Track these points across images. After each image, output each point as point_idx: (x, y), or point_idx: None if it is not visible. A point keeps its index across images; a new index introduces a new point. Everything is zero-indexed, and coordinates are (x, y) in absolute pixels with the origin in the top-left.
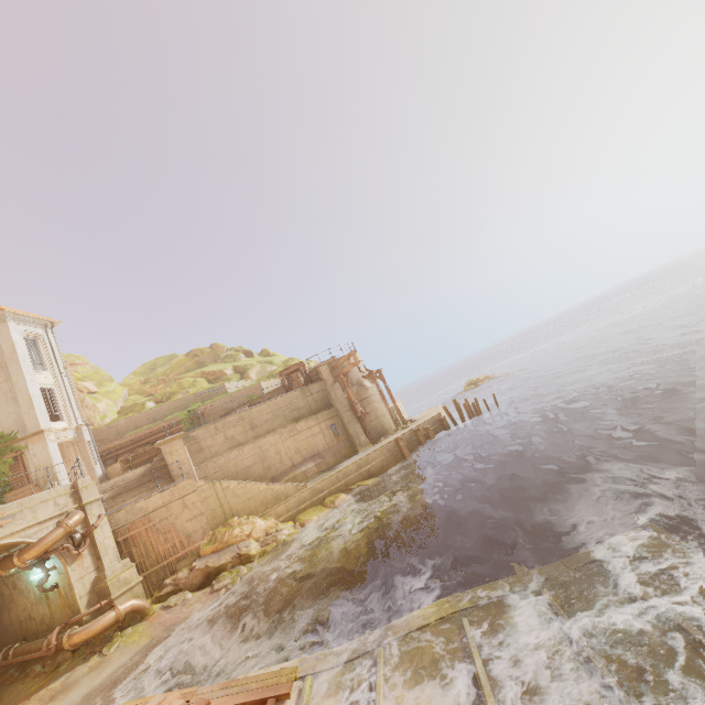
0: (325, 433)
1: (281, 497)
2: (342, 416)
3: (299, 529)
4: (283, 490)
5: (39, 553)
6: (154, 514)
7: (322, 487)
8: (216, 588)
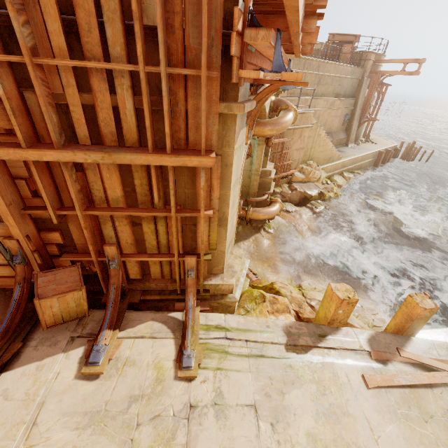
0: (341, 119)
1: (331, 159)
2: (356, 112)
3: (337, 188)
4: (334, 155)
5: (275, 133)
6: (286, 132)
7: (346, 164)
8: (317, 212)
